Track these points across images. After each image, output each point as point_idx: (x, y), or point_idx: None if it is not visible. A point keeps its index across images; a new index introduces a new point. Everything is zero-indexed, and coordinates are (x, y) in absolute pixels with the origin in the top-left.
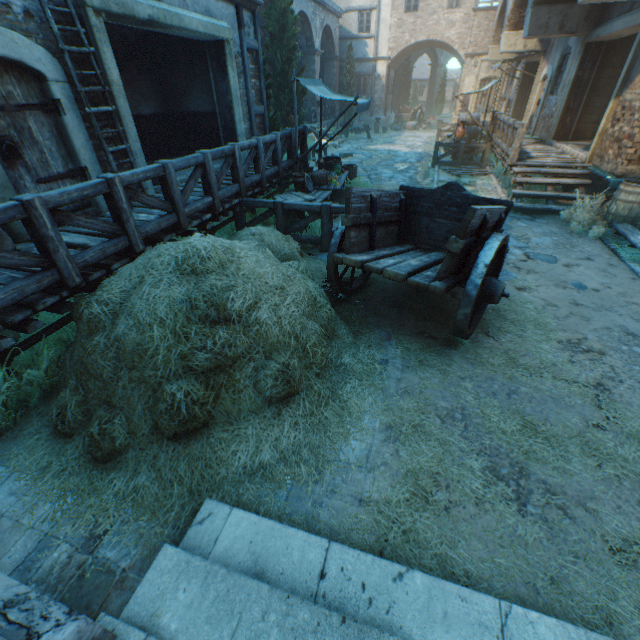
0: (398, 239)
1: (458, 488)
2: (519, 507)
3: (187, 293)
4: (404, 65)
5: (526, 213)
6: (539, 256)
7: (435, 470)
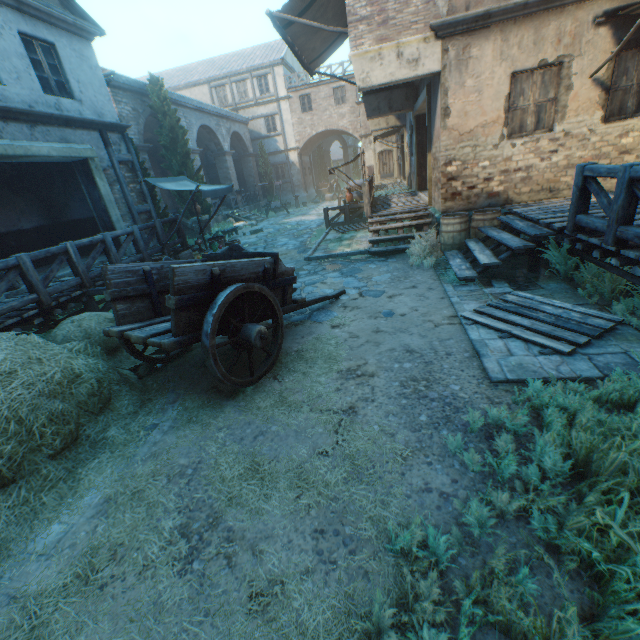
0: None
1: (132, 557)
2: (184, 566)
3: None
4: (317, 151)
5: (384, 255)
6: (370, 292)
7: (122, 541)
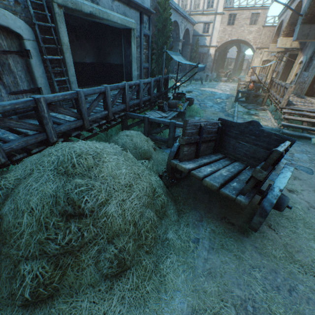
0: (214, 150)
1: None
2: None
3: (56, 189)
4: (223, 50)
5: (289, 136)
6: (301, 167)
7: None
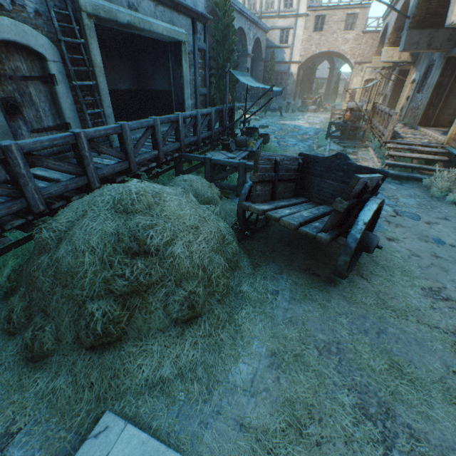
0: (295, 193)
1: (329, 423)
2: (385, 451)
3: (117, 228)
4: (310, 67)
5: (396, 178)
6: (406, 213)
7: (310, 402)
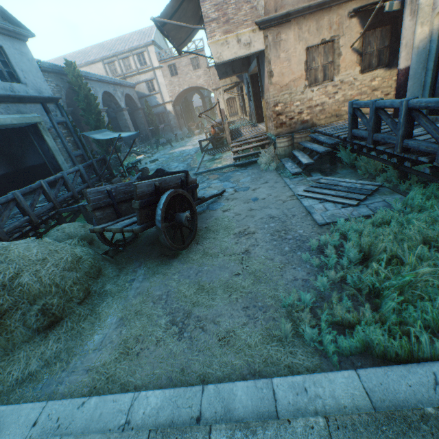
0: None
1: (149, 339)
2: (179, 336)
3: None
4: (184, 102)
5: (243, 166)
6: (241, 189)
7: (139, 334)
